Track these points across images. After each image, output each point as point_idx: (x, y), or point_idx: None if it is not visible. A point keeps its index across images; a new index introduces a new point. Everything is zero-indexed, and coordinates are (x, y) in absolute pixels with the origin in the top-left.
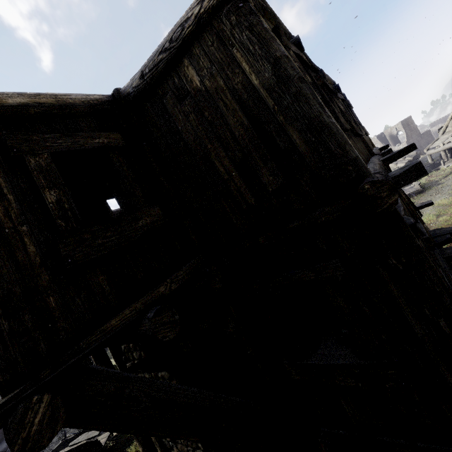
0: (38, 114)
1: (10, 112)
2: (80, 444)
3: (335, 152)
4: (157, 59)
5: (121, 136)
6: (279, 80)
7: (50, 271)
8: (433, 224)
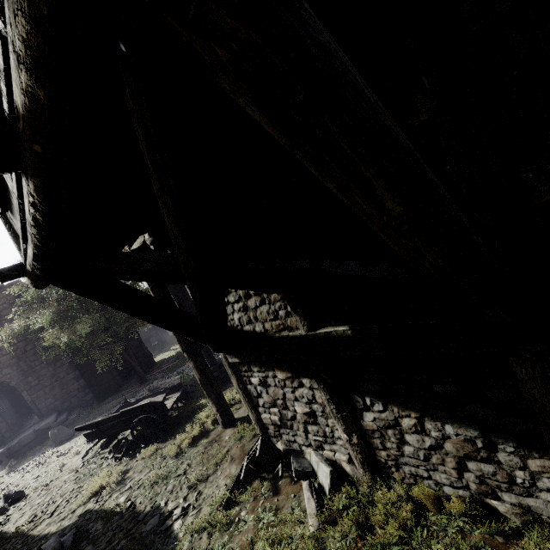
0: None
1: None
2: (144, 404)
3: None
4: None
5: None
6: None
7: None
8: None
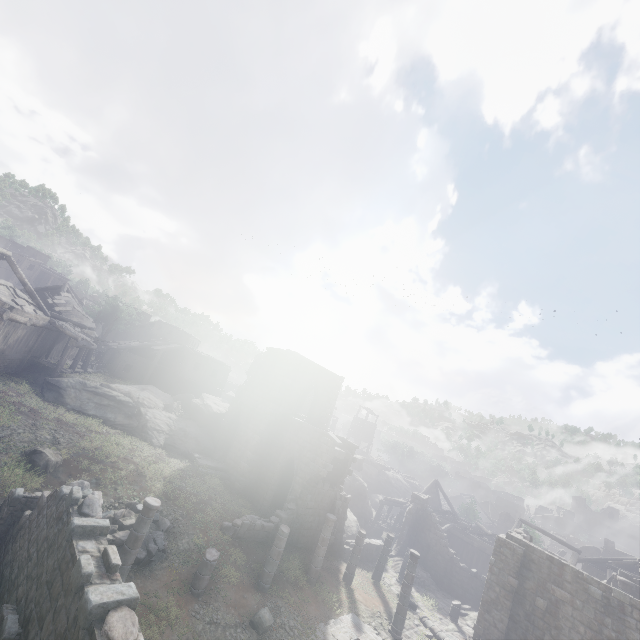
0: None
1: None
2: None
3: None
4: None
5: None
6: None
7: None
8: None
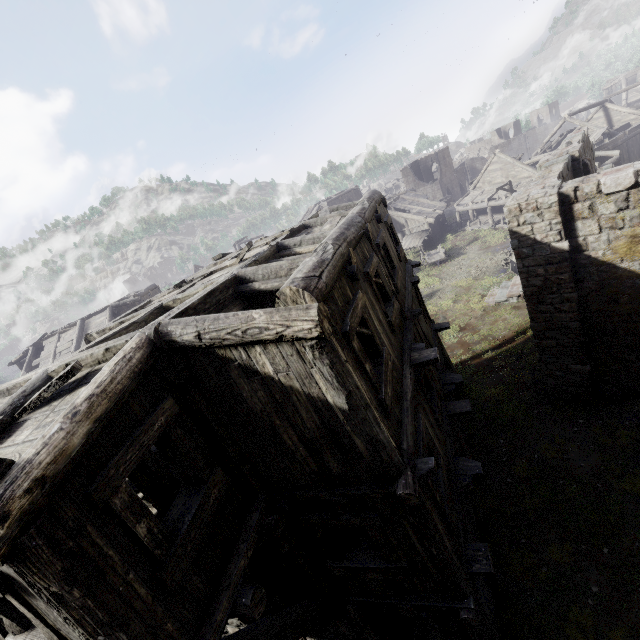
0: (100, 433)
1: (80, 455)
2: None
3: (385, 460)
4: (224, 337)
5: (169, 391)
6: (351, 408)
7: (161, 602)
8: (450, 312)
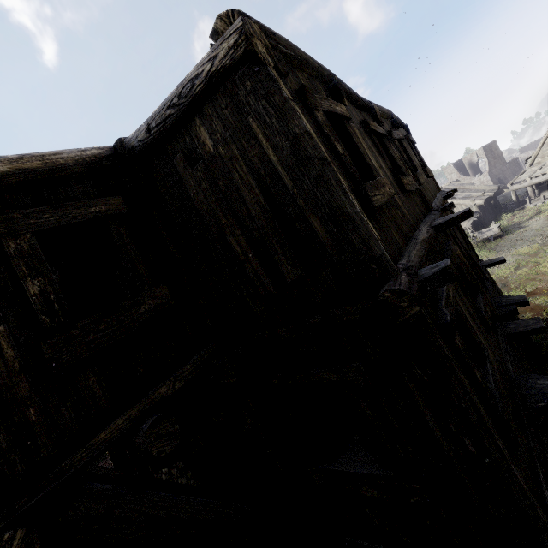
0: (21, 183)
1: None
2: None
3: (357, 248)
4: (165, 114)
5: (124, 198)
6: (298, 160)
7: (31, 378)
8: (511, 278)
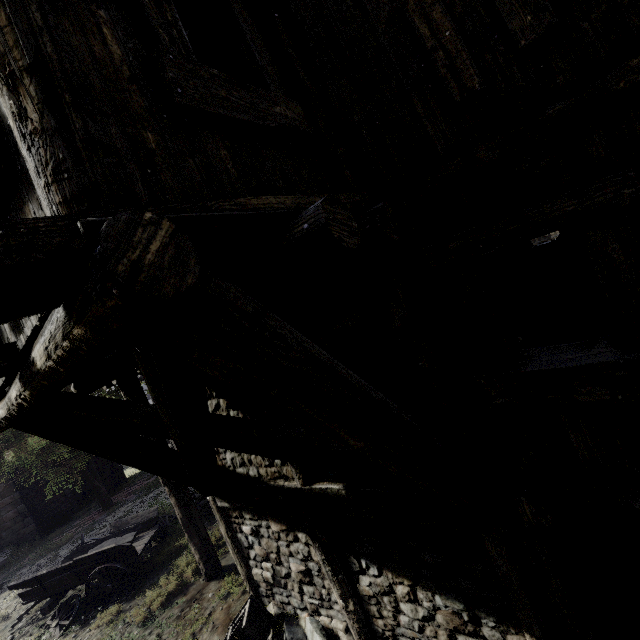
0: None
1: None
2: (107, 548)
3: None
4: None
5: None
6: None
7: (146, 97)
8: None
